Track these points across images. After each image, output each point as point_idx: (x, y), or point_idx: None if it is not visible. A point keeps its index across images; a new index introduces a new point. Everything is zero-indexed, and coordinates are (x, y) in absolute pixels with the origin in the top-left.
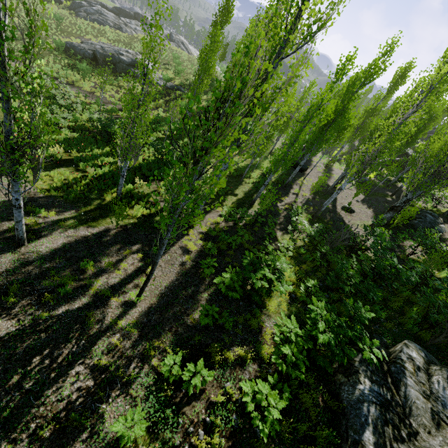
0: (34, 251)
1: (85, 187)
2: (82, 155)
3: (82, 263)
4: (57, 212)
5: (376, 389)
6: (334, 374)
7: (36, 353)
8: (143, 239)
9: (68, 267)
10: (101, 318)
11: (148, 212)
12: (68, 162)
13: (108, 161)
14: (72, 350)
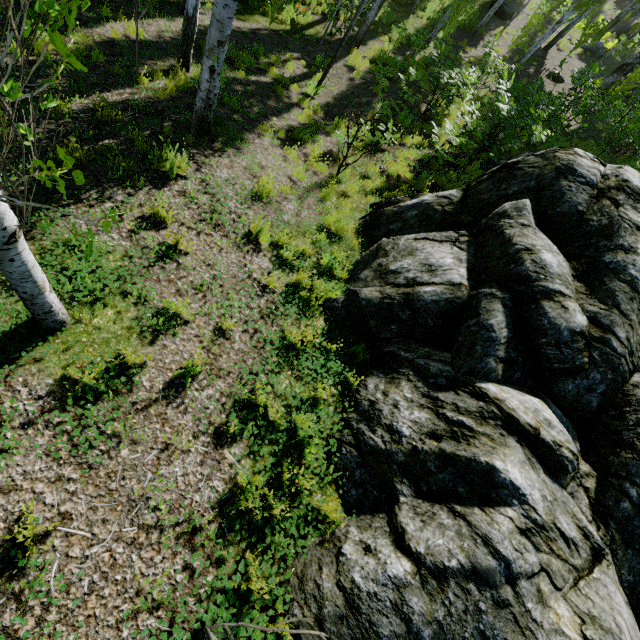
0: (200, 25)
1: None
2: None
3: (254, 46)
4: None
5: None
6: None
7: (250, 96)
8: (300, 50)
9: (239, 49)
10: (287, 96)
11: (298, 20)
12: None
13: None
14: (276, 106)
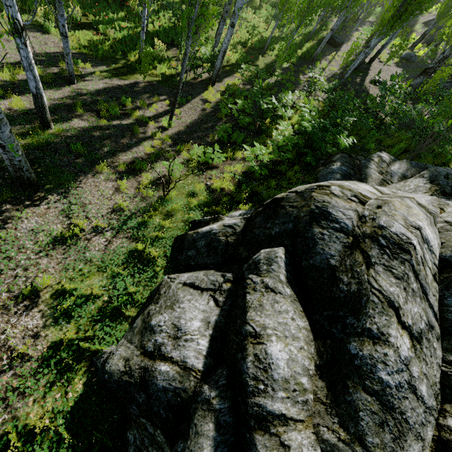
0: (84, 89)
1: (110, 49)
2: (99, 20)
3: (123, 98)
4: (92, 65)
5: (344, 169)
6: (316, 169)
7: (106, 138)
8: (168, 93)
9: (112, 101)
10: (144, 132)
11: (169, 72)
12: (88, 25)
13: (125, 27)
14: (128, 142)
